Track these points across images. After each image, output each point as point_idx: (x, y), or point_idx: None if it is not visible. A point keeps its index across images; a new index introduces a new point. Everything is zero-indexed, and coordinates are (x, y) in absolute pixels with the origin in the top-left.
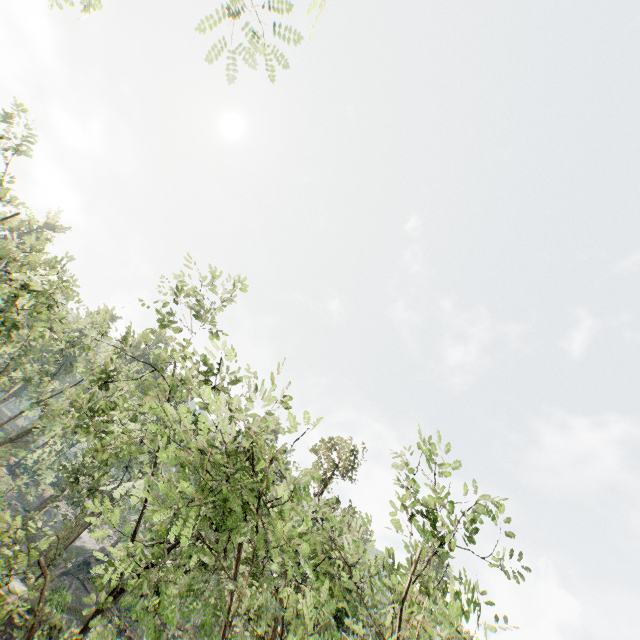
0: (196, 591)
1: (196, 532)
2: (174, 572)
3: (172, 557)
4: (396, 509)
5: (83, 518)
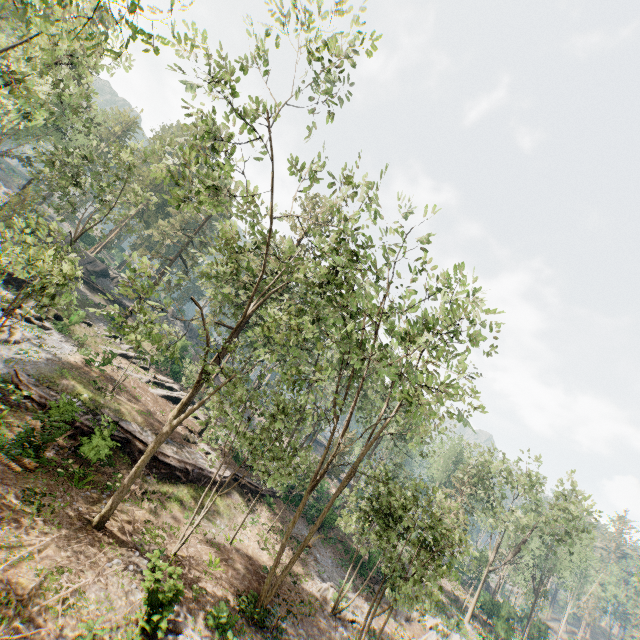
0: (413, 371)
1: (401, 341)
2: (260, 306)
3: (146, 252)
4: (439, 314)
5: (74, 214)
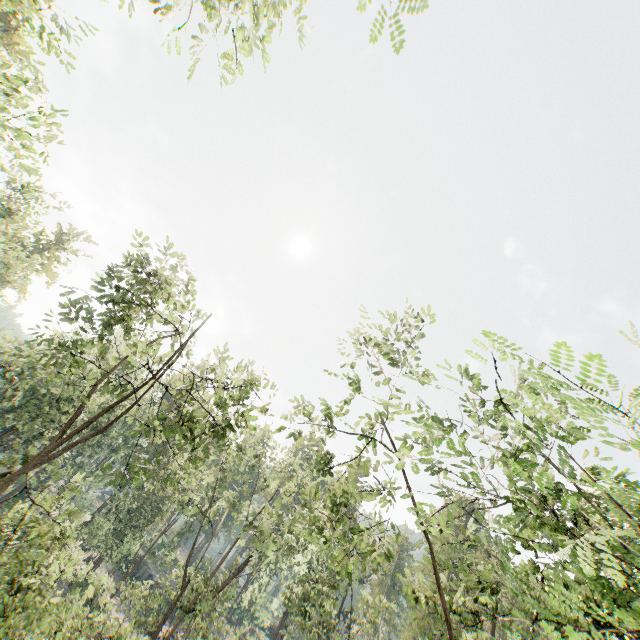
0: None
1: None
2: None
3: None
4: None
5: None
